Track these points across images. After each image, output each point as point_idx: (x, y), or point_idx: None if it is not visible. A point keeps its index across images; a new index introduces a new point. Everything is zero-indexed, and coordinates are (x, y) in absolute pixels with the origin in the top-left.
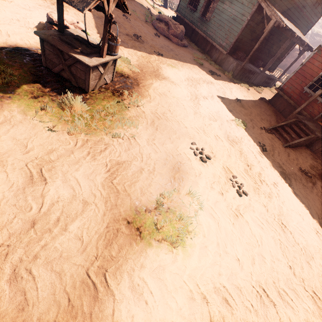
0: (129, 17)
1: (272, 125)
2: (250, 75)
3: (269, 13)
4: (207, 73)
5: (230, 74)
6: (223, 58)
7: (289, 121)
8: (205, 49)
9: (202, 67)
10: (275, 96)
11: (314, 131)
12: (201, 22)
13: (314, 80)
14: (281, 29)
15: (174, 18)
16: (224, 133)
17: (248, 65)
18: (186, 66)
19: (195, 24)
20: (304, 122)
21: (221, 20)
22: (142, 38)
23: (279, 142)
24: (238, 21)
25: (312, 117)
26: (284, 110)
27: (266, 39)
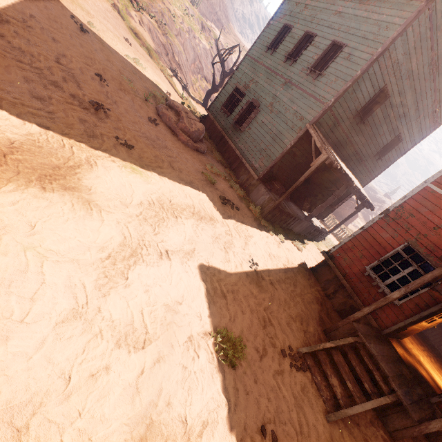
0: (110, 82)
1: (310, 335)
2: (289, 219)
3: (319, 145)
4: (213, 199)
5: (257, 210)
6: (252, 184)
7: (342, 341)
8: (232, 164)
9: (209, 187)
10: (322, 264)
11: (390, 379)
12: (233, 131)
13: (382, 260)
14: (334, 170)
15: (204, 117)
16: (142, 411)
17: (287, 204)
18: (173, 178)
19: (226, 131)
20: (369, 347)
21: (258, 135)
22: (109, 112)
23: (320, 400)
24: (279, 142)
25: (380, 328)
26: (334, 293)
27: (315, 178)
